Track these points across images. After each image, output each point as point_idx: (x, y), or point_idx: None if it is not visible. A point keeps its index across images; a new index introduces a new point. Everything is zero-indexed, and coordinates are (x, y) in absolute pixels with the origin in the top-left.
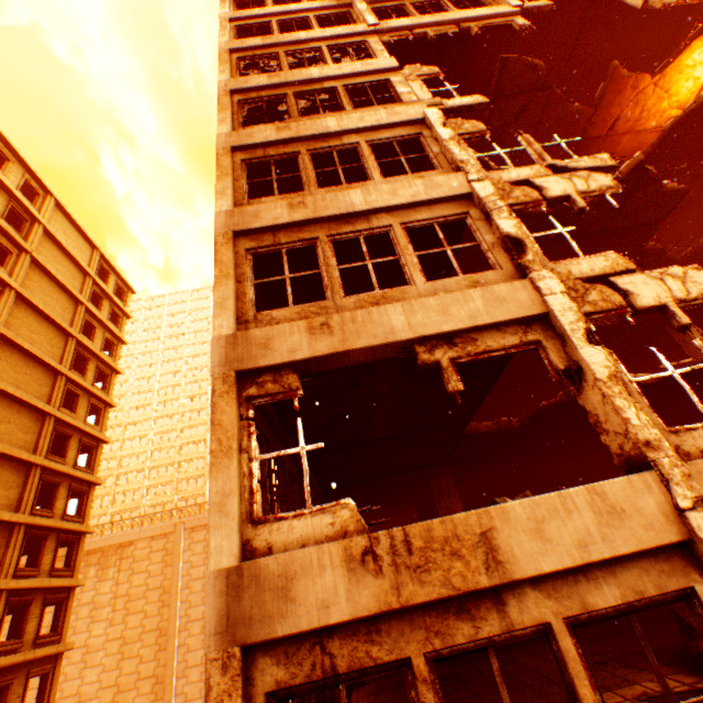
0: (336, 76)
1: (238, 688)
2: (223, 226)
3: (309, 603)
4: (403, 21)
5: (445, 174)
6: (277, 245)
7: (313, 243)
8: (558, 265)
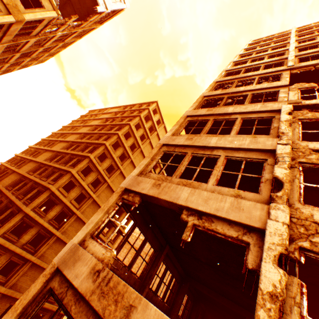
0: (250, 89)
1: (47, 277)
2: (162, 141)
3: (75, 271)
4: (311, 62)
5: (270, 137)
6: (173, 151)
7: (185, 154)
8: (305, 207)
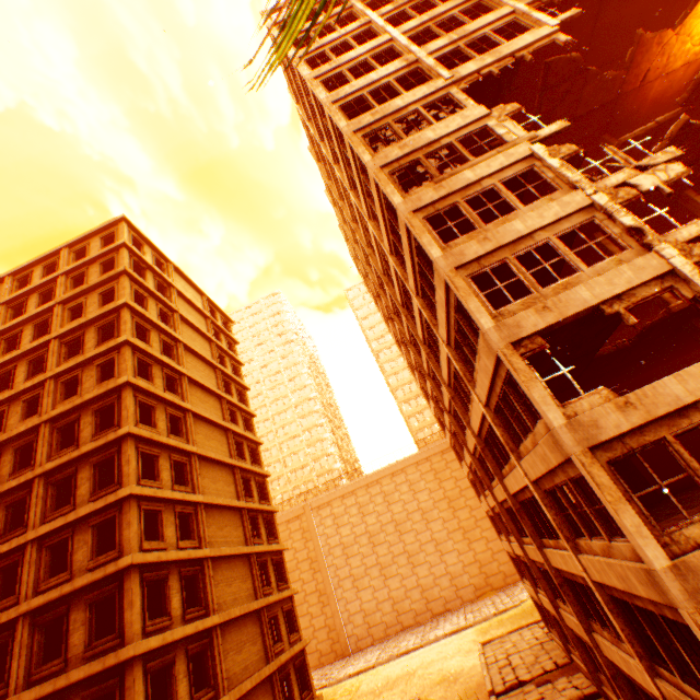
0: (447, 134)
1: (595, 461)
2: (446, 266)
3: (609, 427)
4: (469, 67)
5: (565, 192)
6: (482, 269)
7: (503, 262)
8: (667, 237)
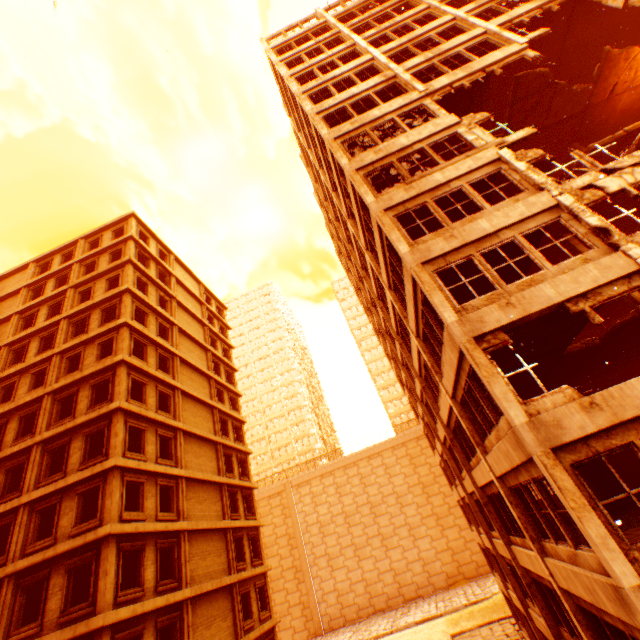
0: (419, 140)
1: (558, 463)
2: (412, 261)
3: (573, 428)
4: (442, 81)
5: (531, 193)
6: (448, 264)
7: (468, 258)
8: (634, 237)
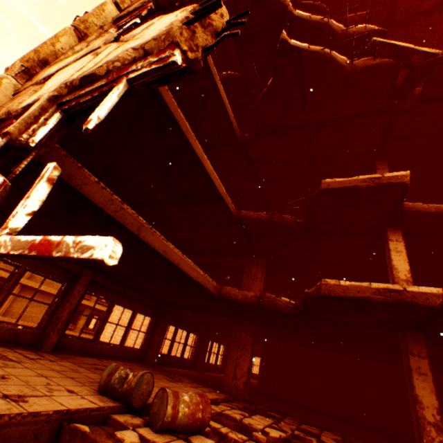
0: None
1: None
2: None
3: None
4: None
5: None
6: None
7: None
8: (47, 70)
